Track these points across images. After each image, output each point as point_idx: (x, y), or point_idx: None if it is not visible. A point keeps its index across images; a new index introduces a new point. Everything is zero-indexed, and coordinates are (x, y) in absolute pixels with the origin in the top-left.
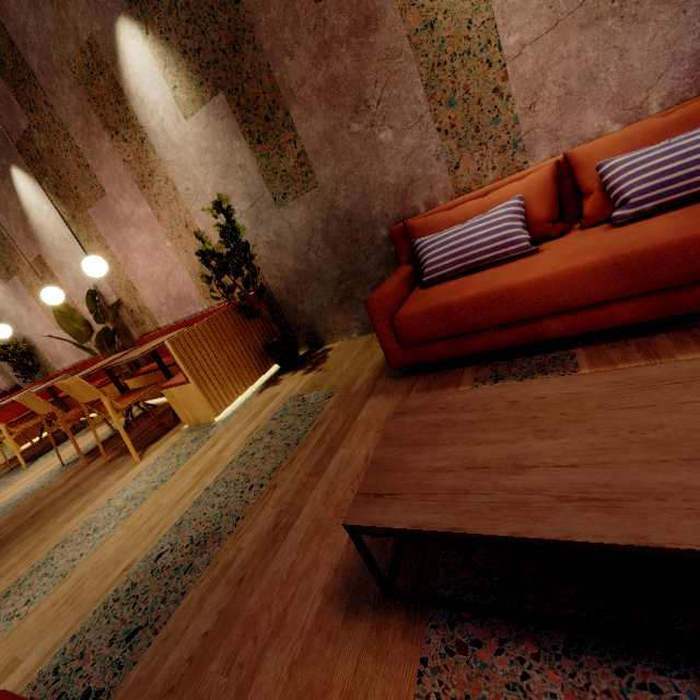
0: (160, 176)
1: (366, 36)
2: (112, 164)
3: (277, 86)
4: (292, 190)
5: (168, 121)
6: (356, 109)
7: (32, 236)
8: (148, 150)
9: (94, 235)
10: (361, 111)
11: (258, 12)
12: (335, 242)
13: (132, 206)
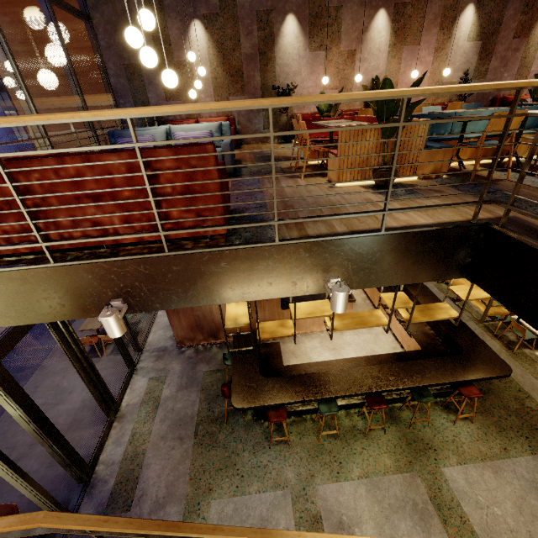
0: (445, 51)
1: (515, 52)
2: (431, 37)
3: (494, 50)
4: (478, 77)
5: (462, 38)
6: (504, 66)
7: (360, 40)
8: (448, 42)
9: (398, 56)
10: (505, 67)
11: (502, 31)
12: (478, 96)
13: (426, 55)
